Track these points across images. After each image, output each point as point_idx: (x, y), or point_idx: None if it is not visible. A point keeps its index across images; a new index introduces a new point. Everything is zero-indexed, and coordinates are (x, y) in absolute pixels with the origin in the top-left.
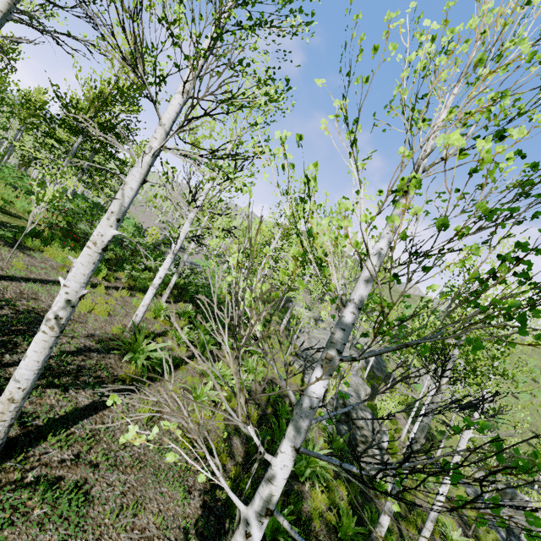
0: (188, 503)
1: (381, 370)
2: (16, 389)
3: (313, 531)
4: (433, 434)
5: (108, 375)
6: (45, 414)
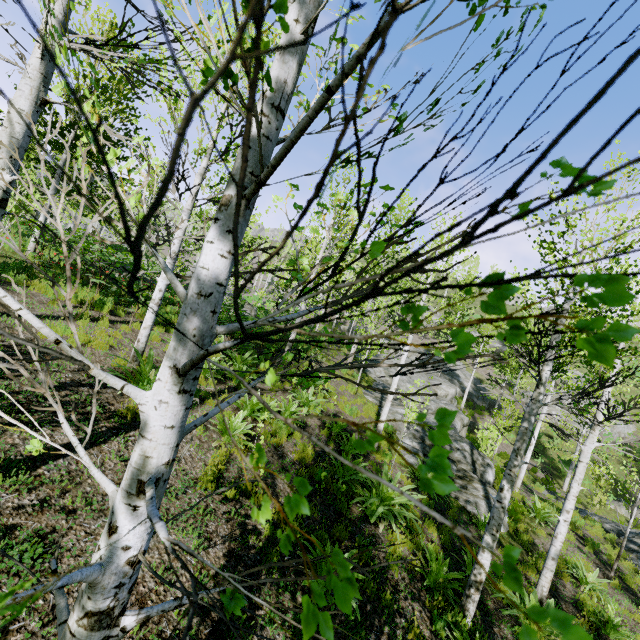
0: (206, 552)
1: (483, 398)
2: None
3: (390, 580)
4: (556, 467)
5: (101, 411)
6: (2, 455)
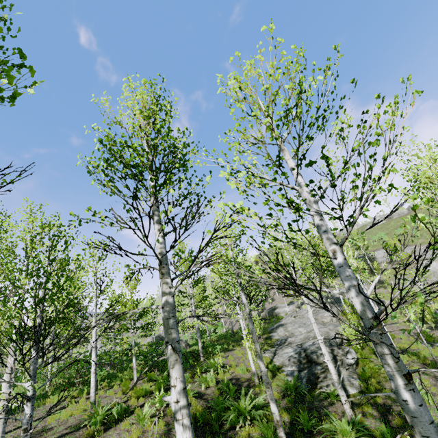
0: None
1: None
2: None
3: None
4: None
5: None
6: None
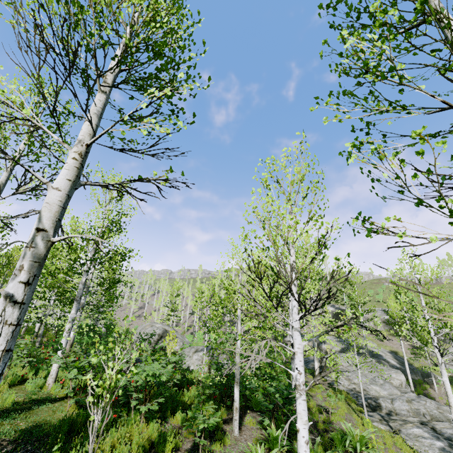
0: None
1: (413, 371)
2: None
3: None
4: None
5: None
6: None
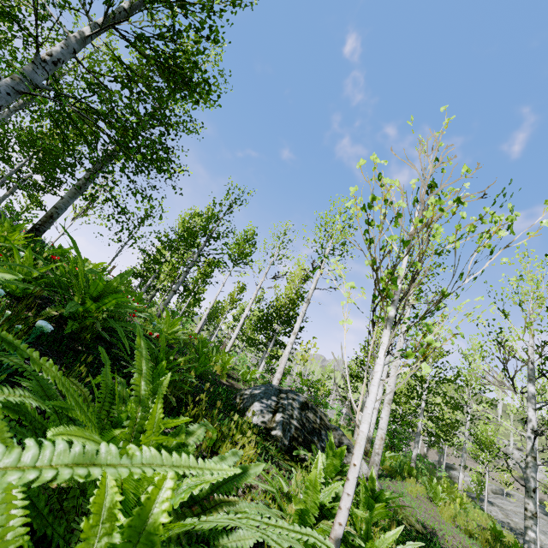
0: None
1: None
2: (382, 433)
3: None
4: None
5: None
6: None
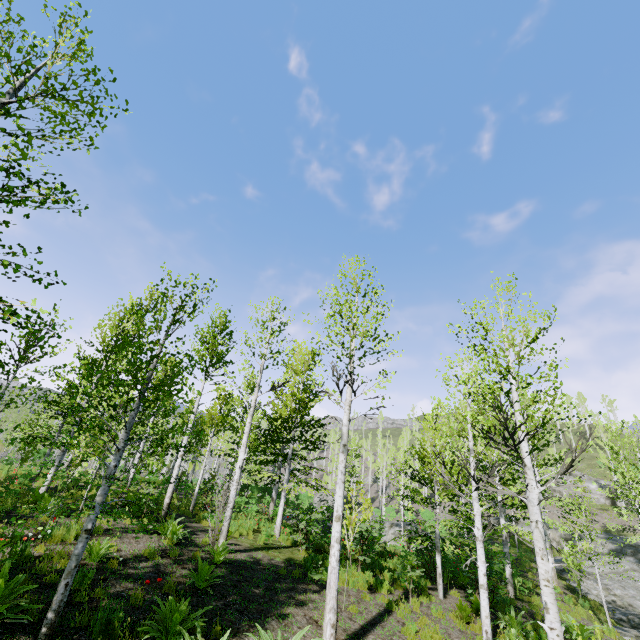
0: None
1: None
2: None
3: None
4: None
5: None
6: None
